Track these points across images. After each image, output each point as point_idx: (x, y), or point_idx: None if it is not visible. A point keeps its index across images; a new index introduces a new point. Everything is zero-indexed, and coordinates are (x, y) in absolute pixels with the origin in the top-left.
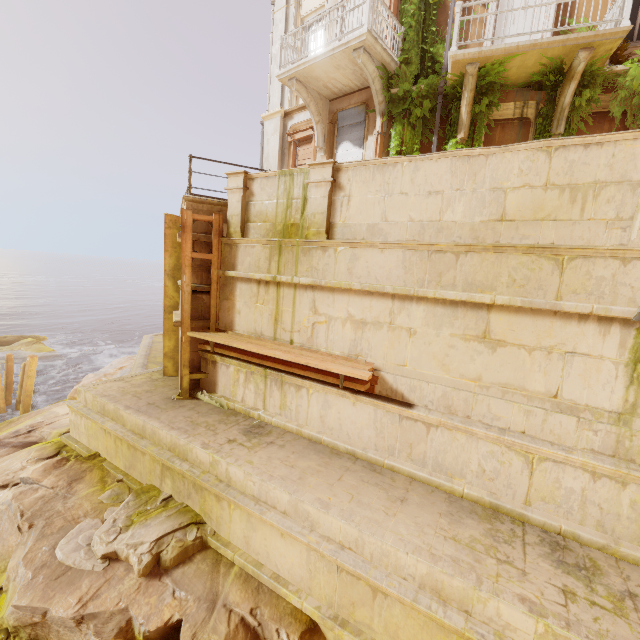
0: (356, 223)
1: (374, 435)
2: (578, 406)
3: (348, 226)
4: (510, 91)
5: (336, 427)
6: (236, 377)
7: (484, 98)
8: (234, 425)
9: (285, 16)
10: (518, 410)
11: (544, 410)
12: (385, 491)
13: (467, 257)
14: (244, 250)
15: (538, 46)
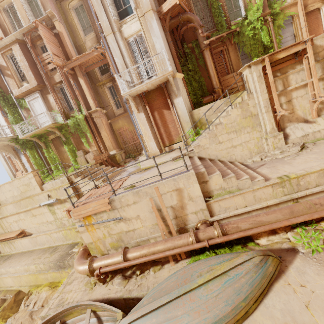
0: (2, 200)
1: (31, 244)
2: (51, 221)
3: (2, 201)
4: (49, 133)
5: (25, 246)
6: (2, 246)
7: (42, 138)
8: (2, 260)
9: None
10: (45, 226)
11: (47, 225)
12: (29, 256)
13: (21, 202)
14: None
15: (37, 131)
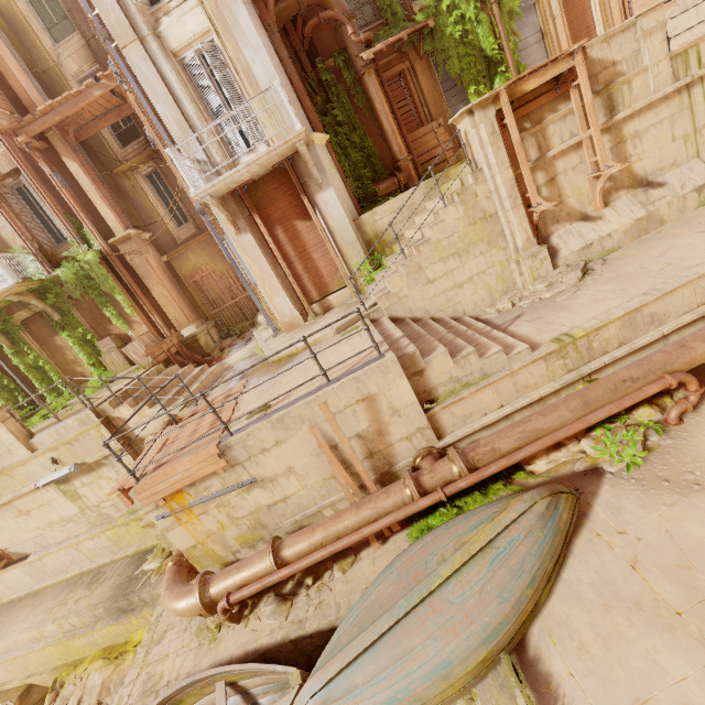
0: None
1: (31, 578)
2: (71, 517)
3: None
4: (11, 306)
5: (17, 586)
6: None
7: None
8: None
9: None
10: (59, 531)
11: (64, 526)
12: (33, 606)
13: None
14: None
15: None
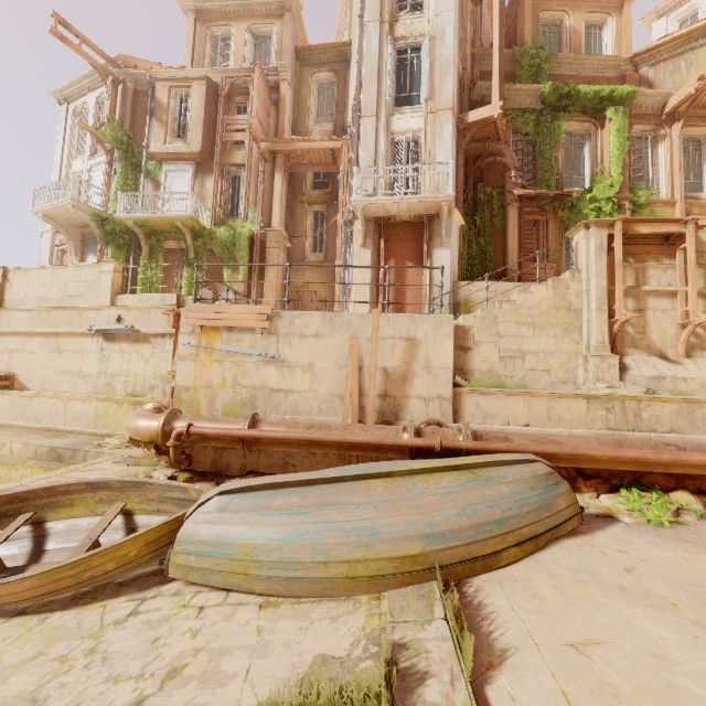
0: (15, 298)
1: (9, 411)
2: (87, 375)
3: (11, 300)
4: (171, 234)
5: None
6: None
7: (152, 237)
8: None
9: (60, 171)
10: (67, 381)
11: (75, 379)
12: None
13: (53, 313)
14: None
15: (156, 217)
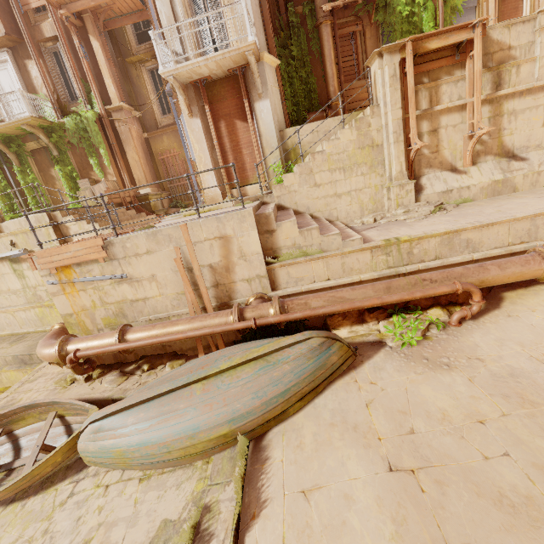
0: None
1: None
2: (16, 291)
3: None
4: (27, 136)
5: None
6: None
7: (11, 144)
8: None
9: None
10: (5, 299)
11: (9, 296)
12: None
13: None
14: None
15: (1, 127)
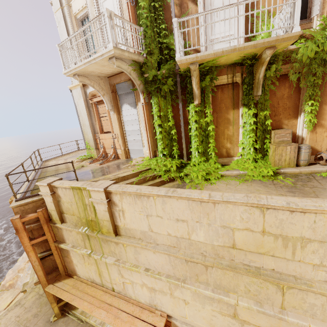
0: (132, 228)
1: None
2: None
3: (127, 229)
4: (223, 68)
5: None
6: None
7: (206, 77)
8: None
9: (62, 15)
10: None
11: None
12: None
13: (213, 269)
14: (66, 232)
15: (237, 50)
